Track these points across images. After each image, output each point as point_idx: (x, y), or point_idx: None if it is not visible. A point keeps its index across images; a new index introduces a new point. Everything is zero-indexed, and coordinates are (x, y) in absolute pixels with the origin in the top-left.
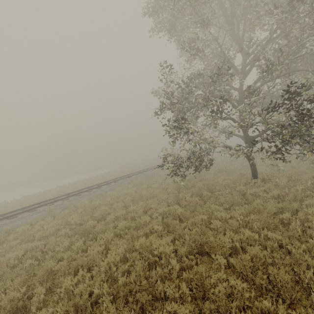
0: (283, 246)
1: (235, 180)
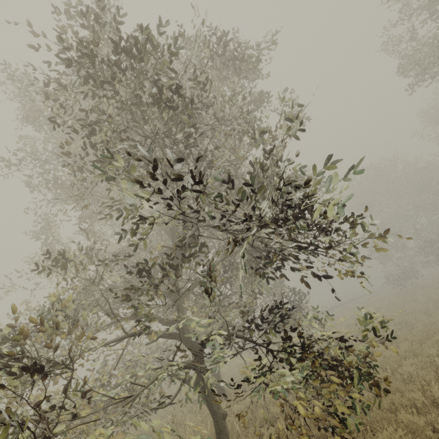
0: None
1: None
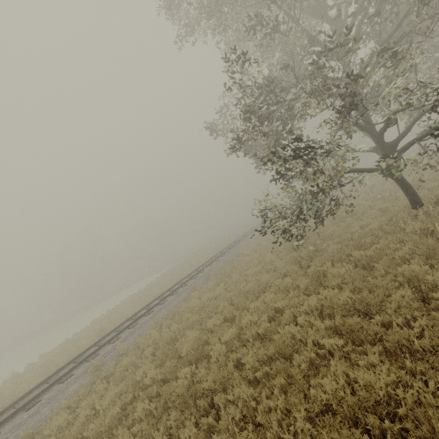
0: None
1: (385, 220)
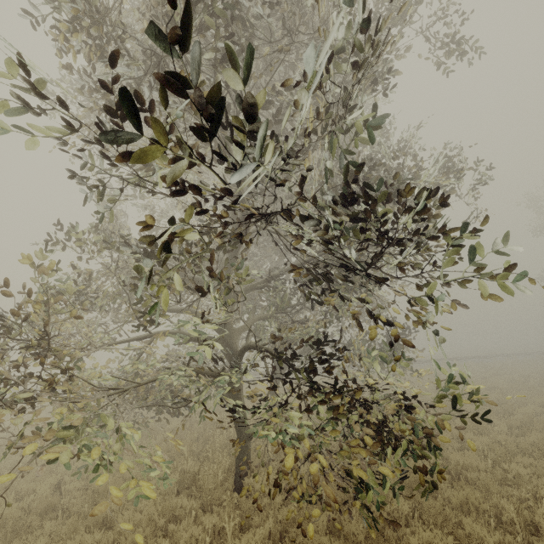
0: None
1: None
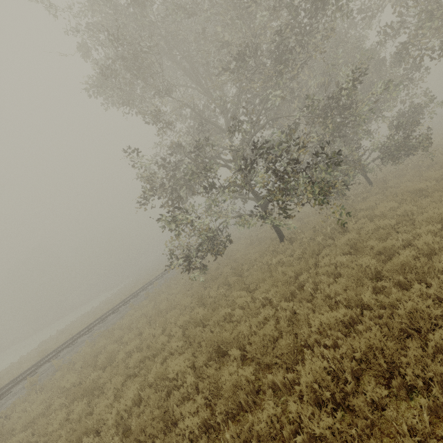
0: (296, 312)
1: (264, 250)
